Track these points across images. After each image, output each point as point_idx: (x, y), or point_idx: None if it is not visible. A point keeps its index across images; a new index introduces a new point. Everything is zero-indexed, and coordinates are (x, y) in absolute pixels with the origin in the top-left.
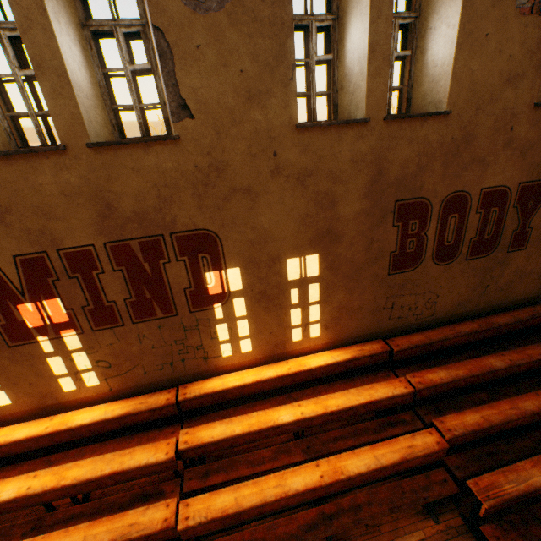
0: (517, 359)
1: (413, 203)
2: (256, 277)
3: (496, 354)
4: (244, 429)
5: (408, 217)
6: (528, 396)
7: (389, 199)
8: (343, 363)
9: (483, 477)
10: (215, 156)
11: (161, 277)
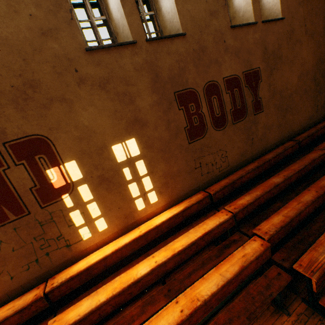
0: (288, 174)
1: (186, 92)
2: (92, 165)
3: (275, 175)
4: (108, 295)
5: (186, 102)
6: (304, 193)
7: (169, 92)
8: (180, 214)
9: (303, 258)
10: (27, 77)
11: (4, 183)
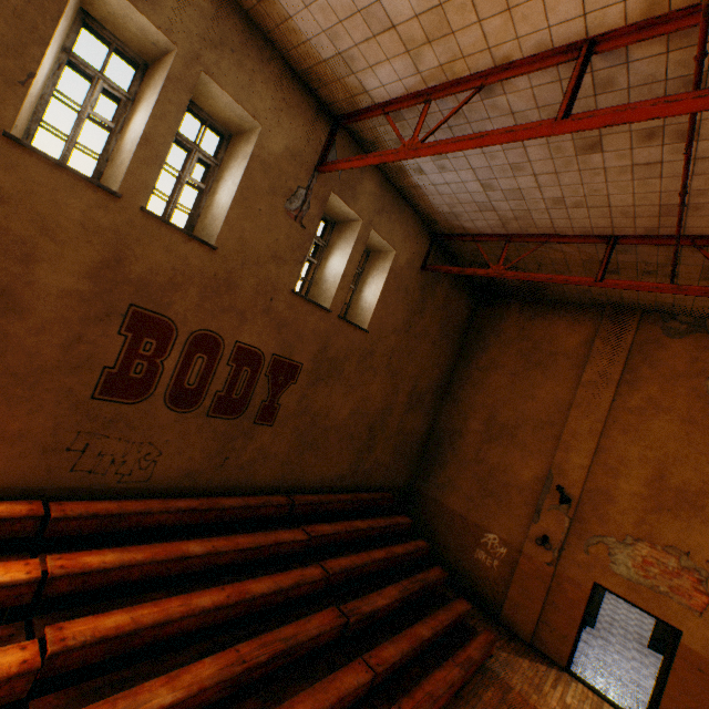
0: (223, 545)
1: (156, 318)
2: None
3: (204, 539)
4: None
5: (145, 332)
6: (213, 591)
7: (124, 297)
8: None
9: None
10: None
11: None
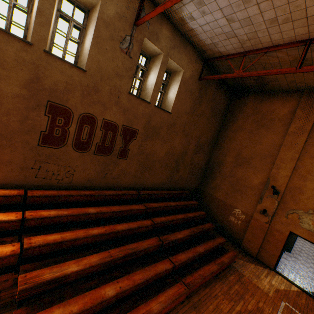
0: (104, 210)
1: (61, 107)
2: None
3: (96, 207)
4: None
5: (57, 114)
6: (99, 228)
7: (44, 97)
8: None
9: (35, 272)
10: None
11: None
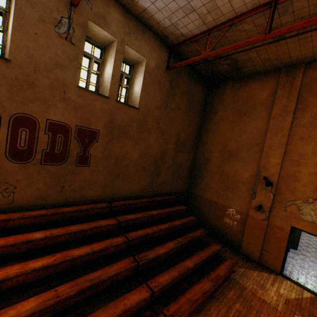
0: (57, 232)
1: None
2: None
3: (46, 230)
4: None
5: None
6: (45, 258)
7: None
8: None
9: None
10: None
11: None
